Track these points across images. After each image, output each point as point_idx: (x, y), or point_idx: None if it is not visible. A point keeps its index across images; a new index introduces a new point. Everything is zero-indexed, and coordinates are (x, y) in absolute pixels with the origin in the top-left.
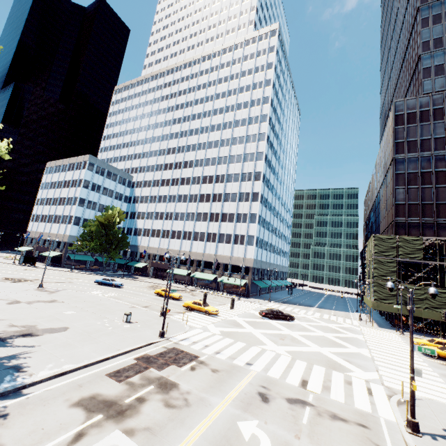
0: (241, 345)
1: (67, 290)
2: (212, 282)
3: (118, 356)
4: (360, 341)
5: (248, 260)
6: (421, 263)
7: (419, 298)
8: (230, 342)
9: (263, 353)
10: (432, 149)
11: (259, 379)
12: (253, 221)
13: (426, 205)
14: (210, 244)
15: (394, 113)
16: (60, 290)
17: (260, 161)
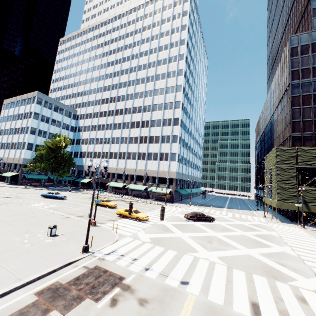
0: (172, 255)
1: (8, 204)
2: (143, 192)
3: (13, 291)
4: (277, 238)
5: (172, 173)
6: None
7: None
8: (160, 251)
9: (197, 263)
10: None
11: (201, 310)
12: (175, 142)
13: None
14: (140, 161)
15: (290, 47)
16: (0, 205)
17: (179, 92)
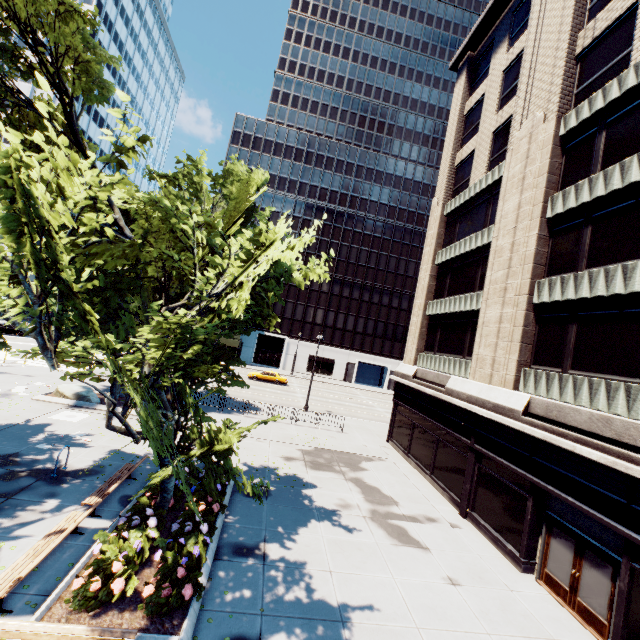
0: None
1: None
2: None
3: None
4: None
5: None
6: None
7: None
8: None
9: None
10: None
11: None
12: None
13: None
14: None
15: (234, 128)
16: None
17: None
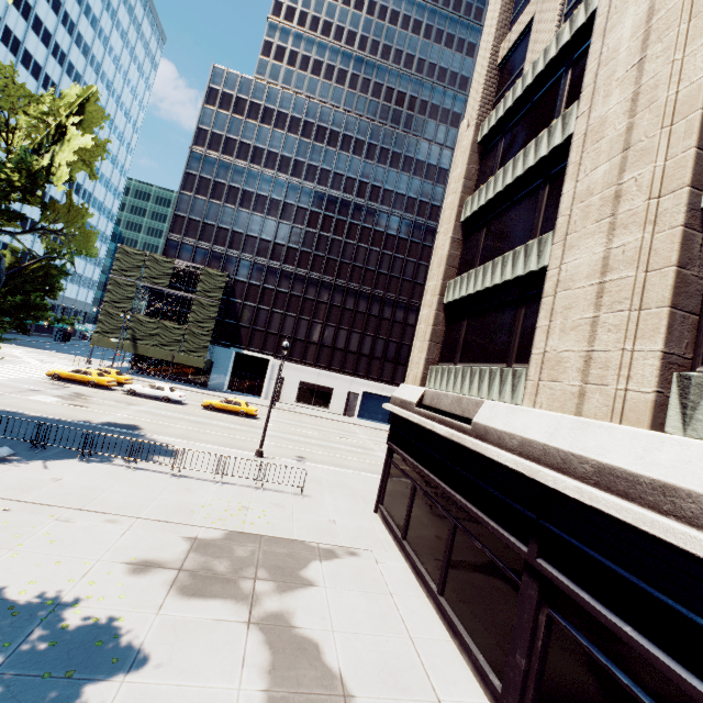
0: None
1: None
2: None
3: None
4: None
5: None
6: (166, 291)
7: (151, 334)
8: None
9: None
10: (234, 155)
11: None
12: None
13: (208, 225)
14: None
15: (209, 84)
16: None
17: None
